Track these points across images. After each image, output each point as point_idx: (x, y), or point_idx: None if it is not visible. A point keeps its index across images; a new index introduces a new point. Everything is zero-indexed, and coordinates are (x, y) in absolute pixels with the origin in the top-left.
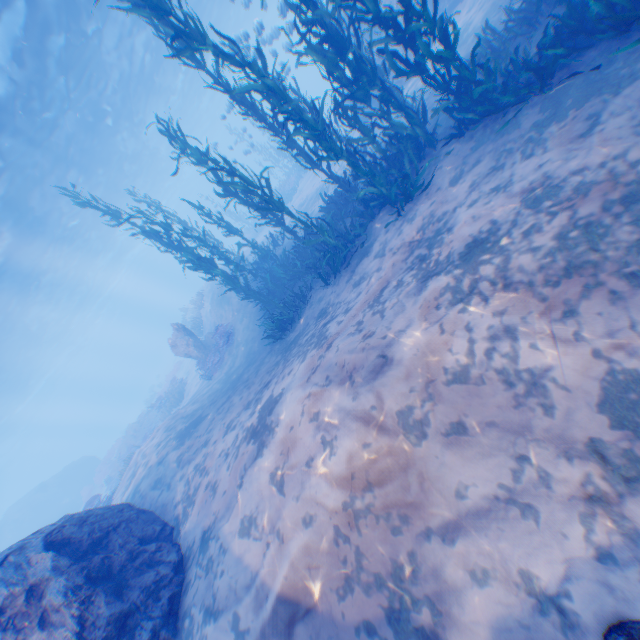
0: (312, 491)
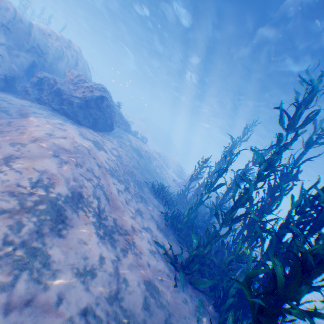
0: (44, 128)
